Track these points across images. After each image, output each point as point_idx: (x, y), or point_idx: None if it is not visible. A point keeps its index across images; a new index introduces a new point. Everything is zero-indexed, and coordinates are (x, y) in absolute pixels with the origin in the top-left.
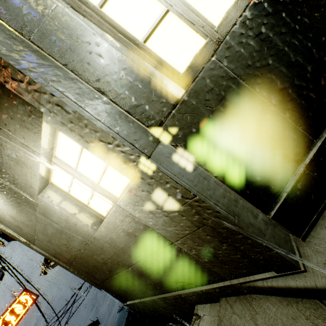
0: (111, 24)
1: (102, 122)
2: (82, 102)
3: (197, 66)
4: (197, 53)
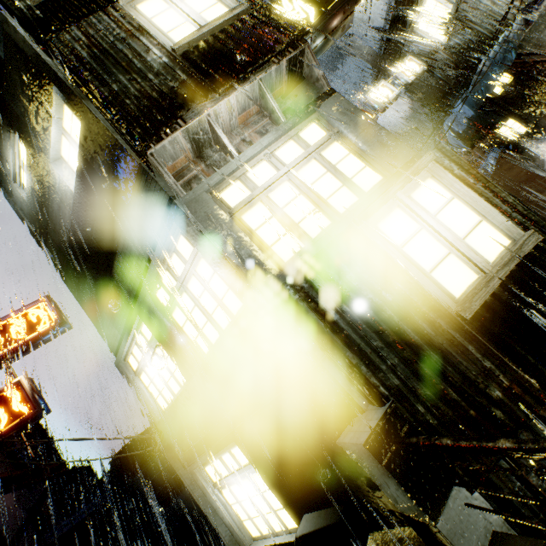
0: (234, 510)
1: (228, 543)
2: (224, 534)
3: (258, 538)
4: (258, 535)
